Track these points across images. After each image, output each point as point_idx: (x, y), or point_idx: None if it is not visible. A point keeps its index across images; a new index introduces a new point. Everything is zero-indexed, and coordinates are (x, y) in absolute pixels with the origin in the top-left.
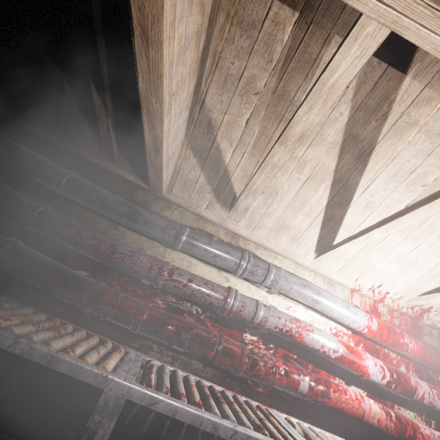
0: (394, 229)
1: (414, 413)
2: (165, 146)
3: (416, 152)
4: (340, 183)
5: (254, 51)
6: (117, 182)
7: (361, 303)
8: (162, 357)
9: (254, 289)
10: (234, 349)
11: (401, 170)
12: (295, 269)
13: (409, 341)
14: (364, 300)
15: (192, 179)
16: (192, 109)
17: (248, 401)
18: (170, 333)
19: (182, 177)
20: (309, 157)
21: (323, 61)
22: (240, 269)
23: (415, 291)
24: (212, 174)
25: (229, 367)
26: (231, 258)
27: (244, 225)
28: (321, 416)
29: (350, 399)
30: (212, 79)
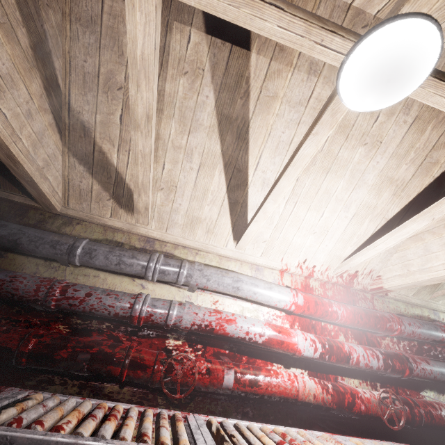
0: (279, 198)
1: (359, 380)
2: (18, 152)
3: (286, 123)
4: (232, 166)
5: (103, 46)
6: (3, 206)
7: (292, 282)
8: (67, 388)
9: (174, 290)
10: (146, 358)
11: (281, 143)
12: (219, 261)
13: (338, 308)
14: (295, 279)
15: (86, 188)
16: (57, 113)
17: (161, 412)
18: (64, 358)
19: (74, 187)
20: (193, 144)
21: (172, 48)
22: (148, 272)
23: (337, 259)
24: (105, 179)
25: (142, 380)
26: (137, 262)
27: (156, 227)
28: (261, 409)
29: (281, 382)
30: (70, 80)
